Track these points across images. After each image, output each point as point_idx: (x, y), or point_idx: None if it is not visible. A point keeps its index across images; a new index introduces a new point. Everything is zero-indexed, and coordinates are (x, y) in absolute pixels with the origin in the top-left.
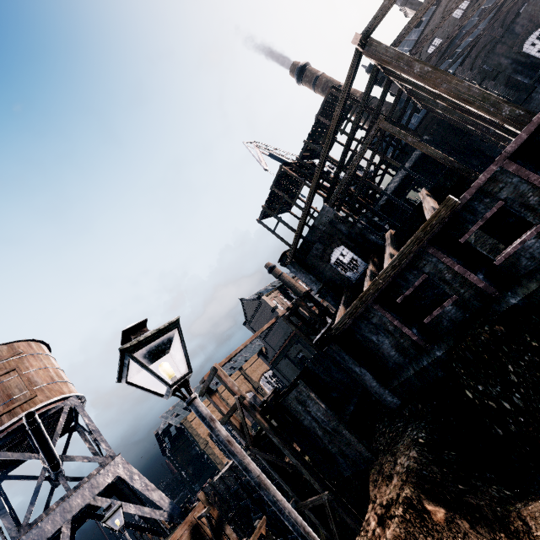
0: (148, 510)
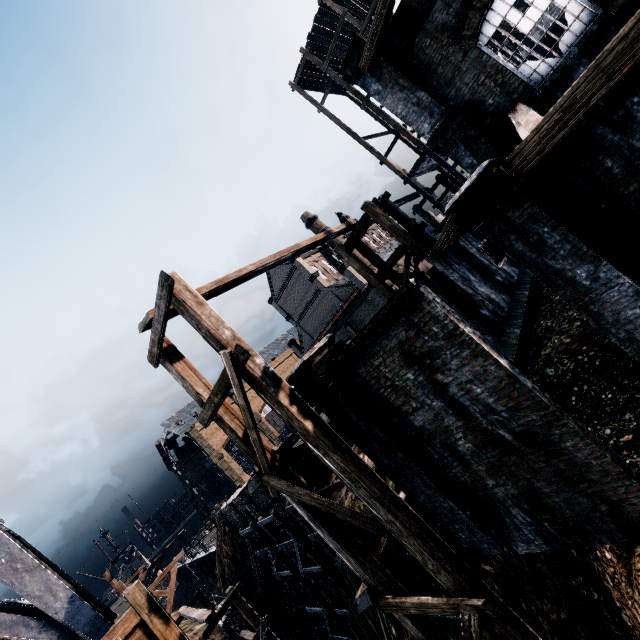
0: (6, 621)
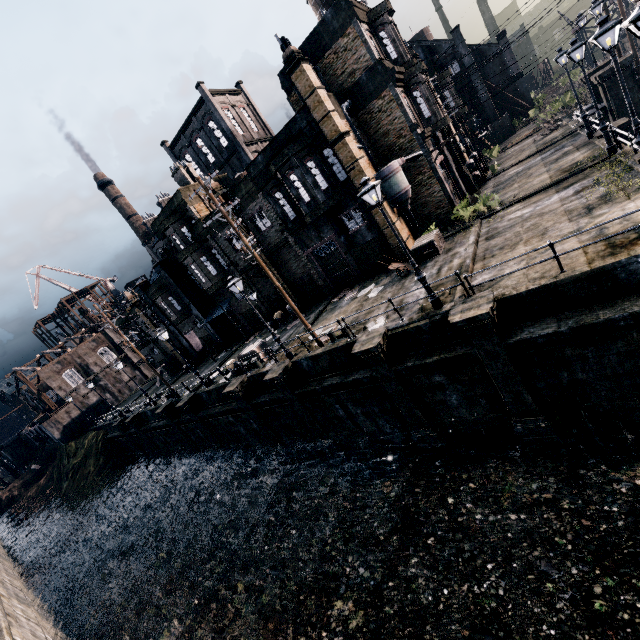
0: None
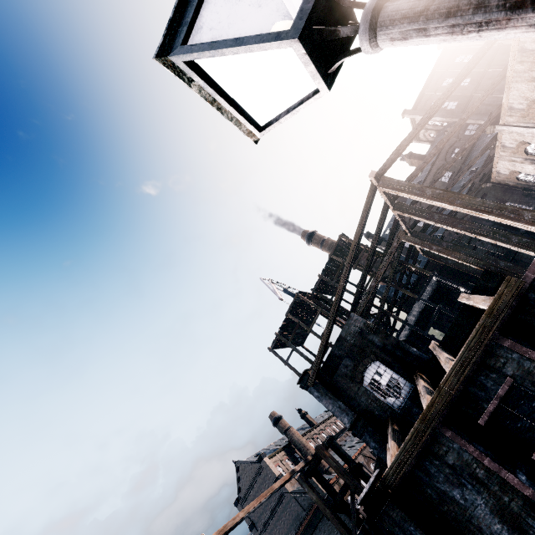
0: None
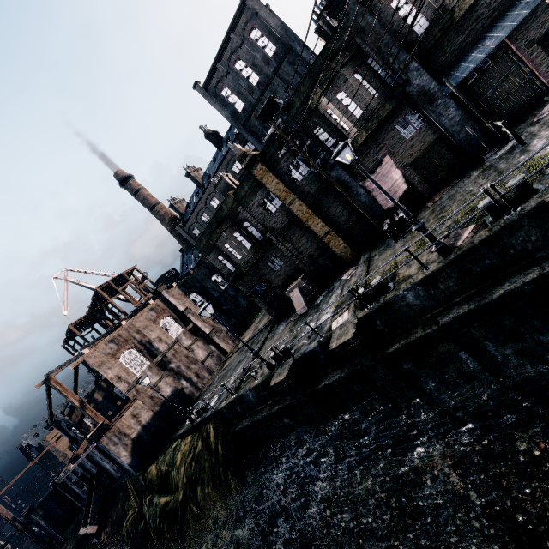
0: None
